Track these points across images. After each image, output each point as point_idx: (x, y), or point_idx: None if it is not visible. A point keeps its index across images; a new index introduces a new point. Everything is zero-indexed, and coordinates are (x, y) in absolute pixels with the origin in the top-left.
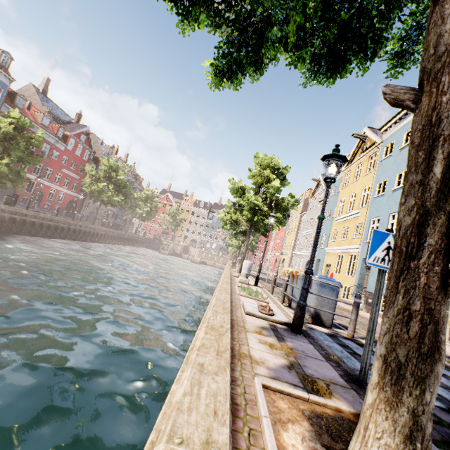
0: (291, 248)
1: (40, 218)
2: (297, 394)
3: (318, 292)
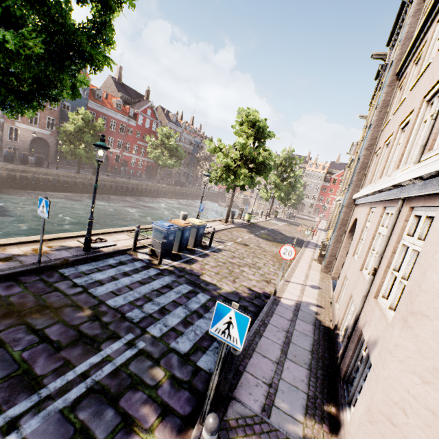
0: None
1: (115, 182)
2: None
3: (154, 234)
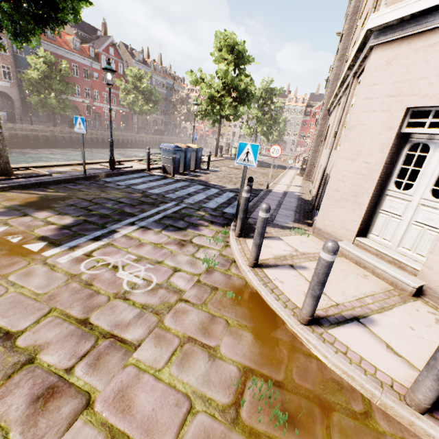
0: None
1: (94, 134)
2: (38, 171)
3: (163, 155)
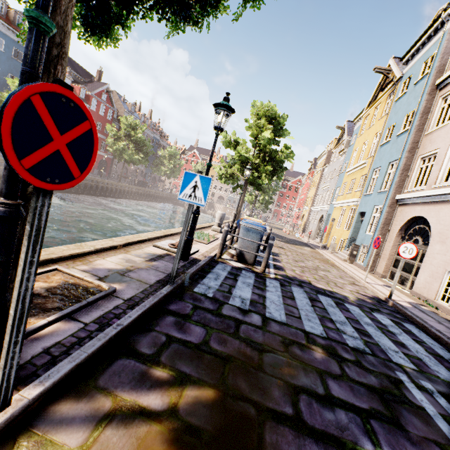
0: (310, 204)
1: None
2: (77, 276)
3: (244, 235)
